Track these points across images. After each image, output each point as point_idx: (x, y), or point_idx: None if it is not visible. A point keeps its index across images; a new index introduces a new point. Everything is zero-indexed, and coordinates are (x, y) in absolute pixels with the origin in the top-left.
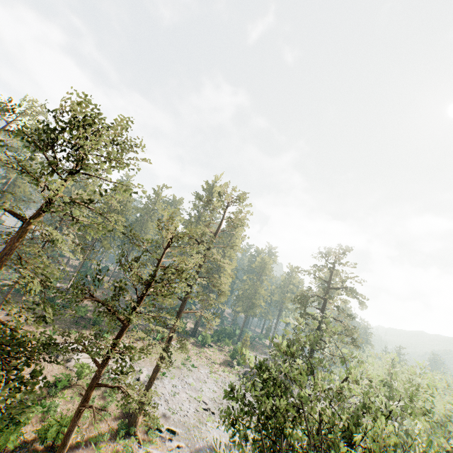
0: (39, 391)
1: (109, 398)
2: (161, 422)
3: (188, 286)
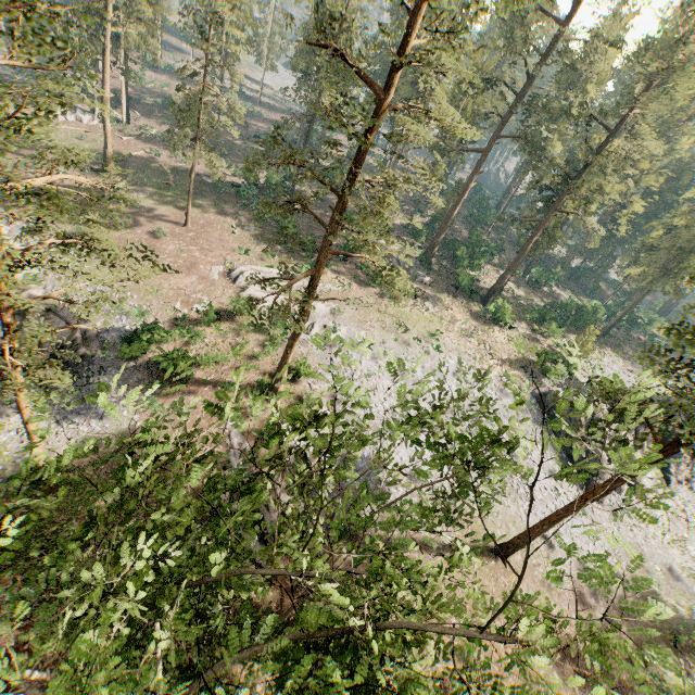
0: (197, 315)
1: (270, 349)
2: (323, 403)
3: (338, 195)
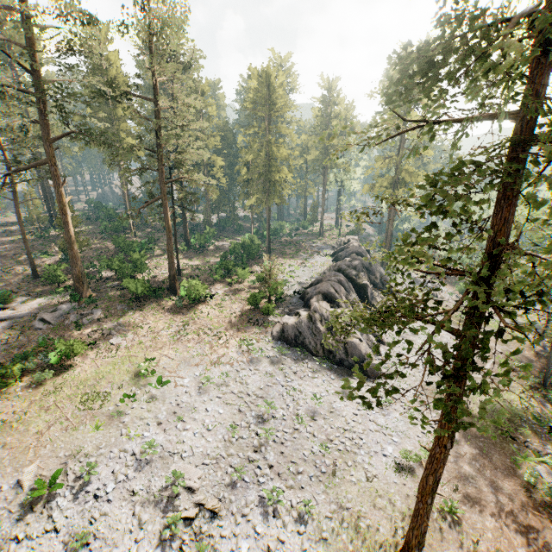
0: None
1: None
2: None
3: None
